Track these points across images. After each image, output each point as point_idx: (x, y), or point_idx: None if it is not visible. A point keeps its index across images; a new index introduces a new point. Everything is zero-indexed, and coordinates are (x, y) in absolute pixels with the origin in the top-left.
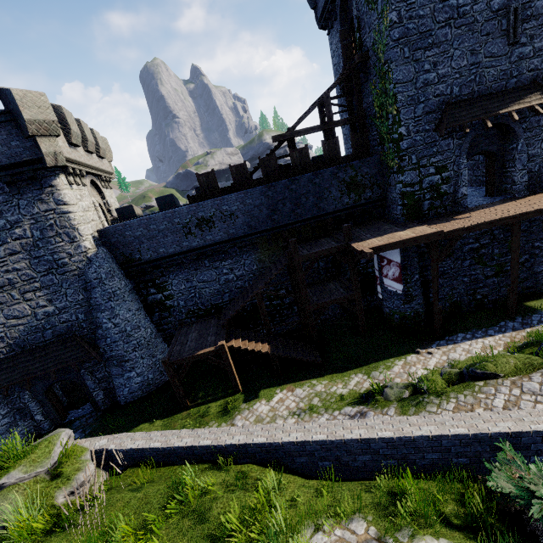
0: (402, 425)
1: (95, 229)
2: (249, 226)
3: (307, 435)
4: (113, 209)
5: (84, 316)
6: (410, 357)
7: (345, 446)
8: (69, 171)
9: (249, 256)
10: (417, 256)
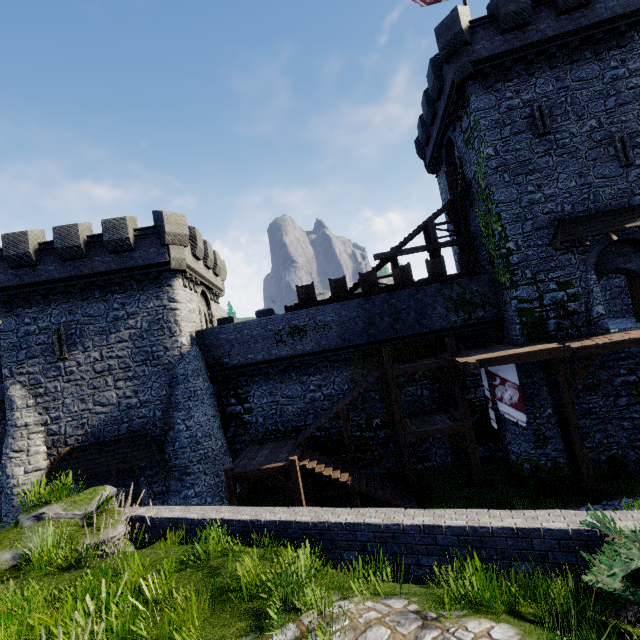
0: (479, 516)
1: (194, 330)
2: (342, 338)
3: (359, 518)
4: (215, 319)
5: (161, 413)
6: None
7: (404, 537)
8: (186, 276)
9: (341, 373)
10: (547, 385)
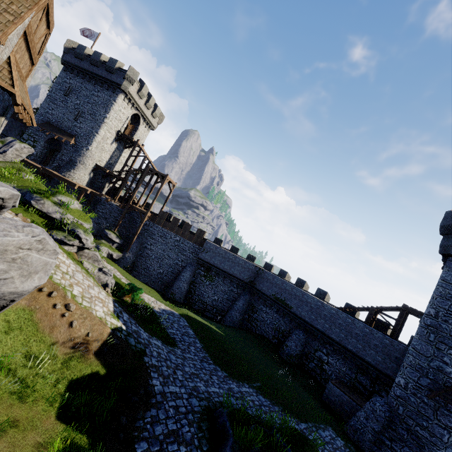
0: None
1: None
2: None
3: None
4: None
5: None
6: None
7: None
8: None
9: None
10: None
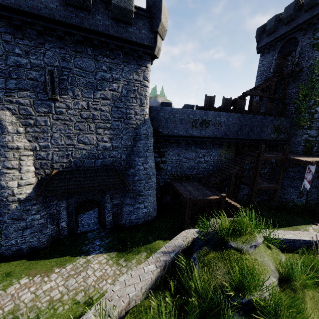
0: None
1: None
2: (225, 133)
3: None
4: None
5: (125, 156)
6: (313, 226)
7: None
8: (152, 63)
9: (216, 151)
10: None
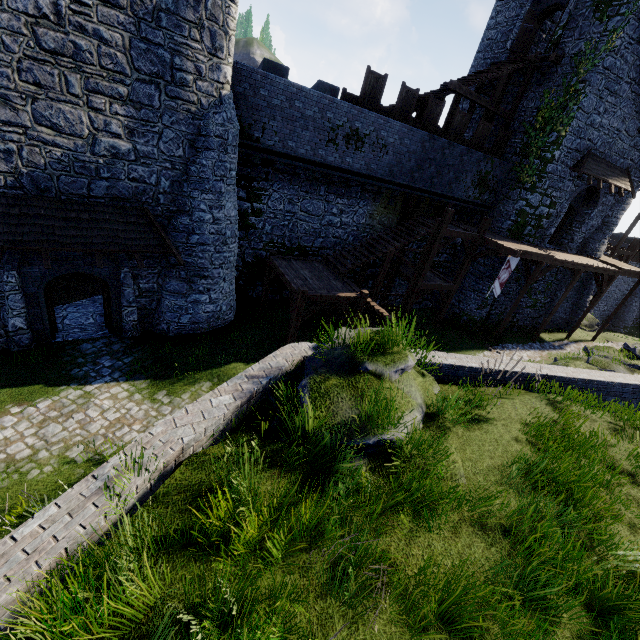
0: (639, 379)
1: None
2: (390, 170)
3: (591, 376)
4: None
5: (169, 184)
6: (486, 352)
7: (610, 388)
8: None
9: (366, 206)
10: None
